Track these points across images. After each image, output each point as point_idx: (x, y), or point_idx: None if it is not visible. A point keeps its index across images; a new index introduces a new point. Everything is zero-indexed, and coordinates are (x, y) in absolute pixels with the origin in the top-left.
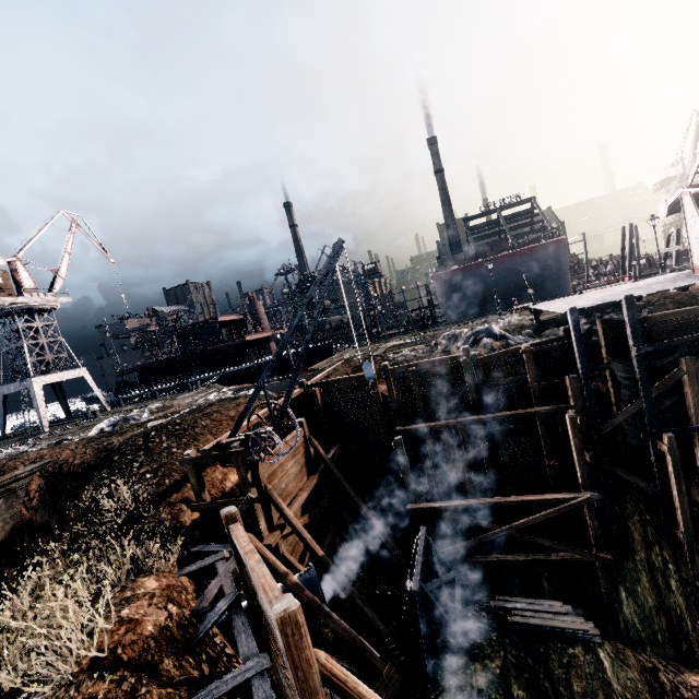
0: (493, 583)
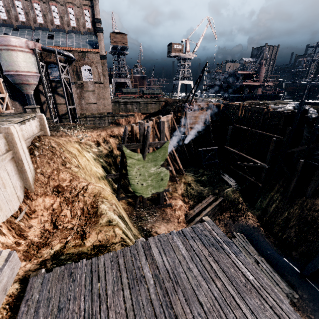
0: (231, 174)
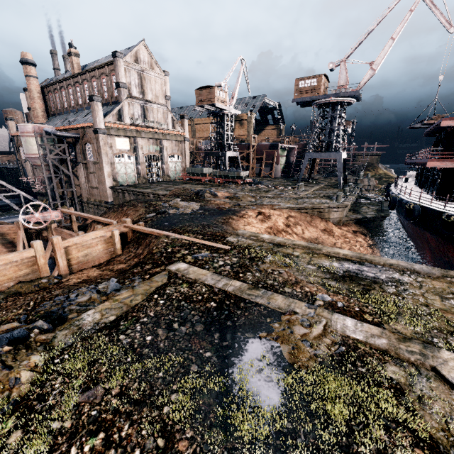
0: None
